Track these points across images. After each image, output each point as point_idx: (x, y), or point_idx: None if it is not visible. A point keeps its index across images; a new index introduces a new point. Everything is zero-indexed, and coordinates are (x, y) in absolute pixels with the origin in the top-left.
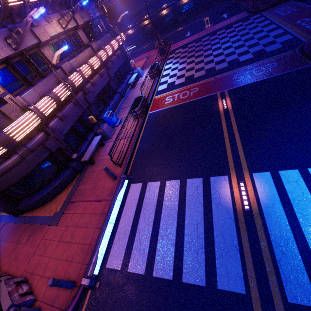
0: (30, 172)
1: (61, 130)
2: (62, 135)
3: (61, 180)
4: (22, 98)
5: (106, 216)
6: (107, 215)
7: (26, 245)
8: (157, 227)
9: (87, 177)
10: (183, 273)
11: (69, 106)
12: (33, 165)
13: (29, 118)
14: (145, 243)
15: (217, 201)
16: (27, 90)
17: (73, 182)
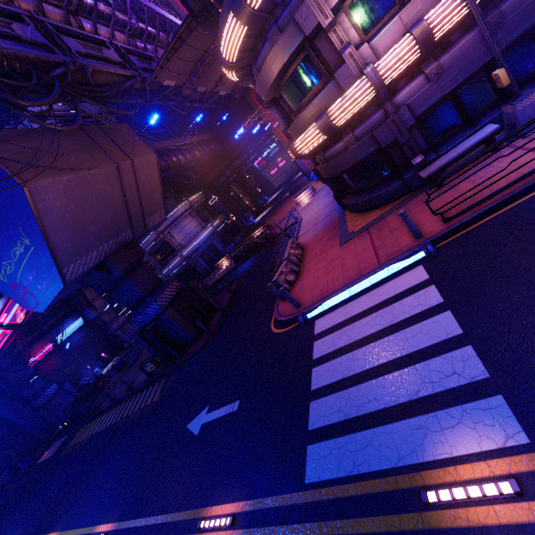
0: (355, 166)
1: (418, 105)
2: (416, 115)
3: (382, 192)
4: (369, 47)
5: (357, 279)
6: (359, 278)
7: (321, 245)
8: (360, 345)
9: (409, 206)
10: (316, 400)
11: (465, 40)
12: (354, 160)
13: (357, 91)
14: (340, 341)
15: (431, 425)
16: (389, 21)
17: (394, 203)
